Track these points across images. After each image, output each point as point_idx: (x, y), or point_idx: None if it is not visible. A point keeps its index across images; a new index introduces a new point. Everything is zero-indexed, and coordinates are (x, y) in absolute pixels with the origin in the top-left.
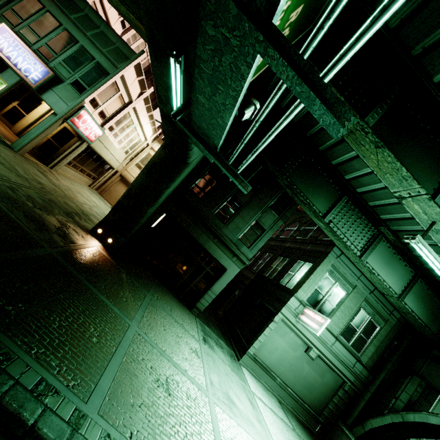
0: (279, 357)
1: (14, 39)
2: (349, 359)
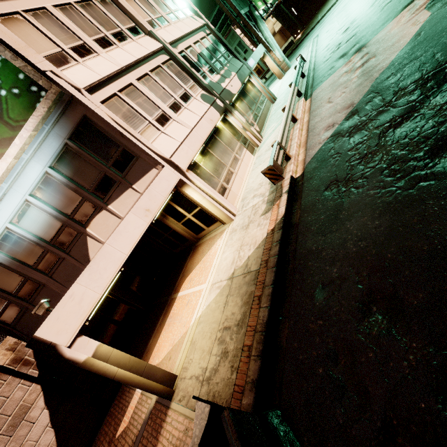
0: None
1: None
2: None
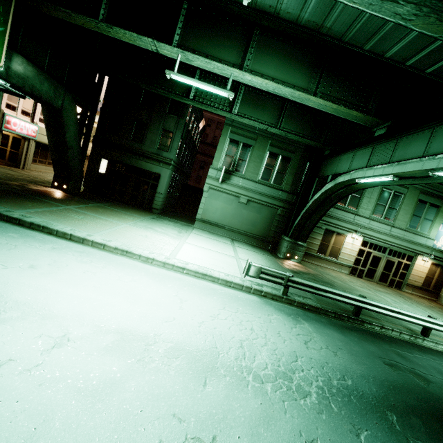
0: (221, 213)
1: None
2: (274, 193)
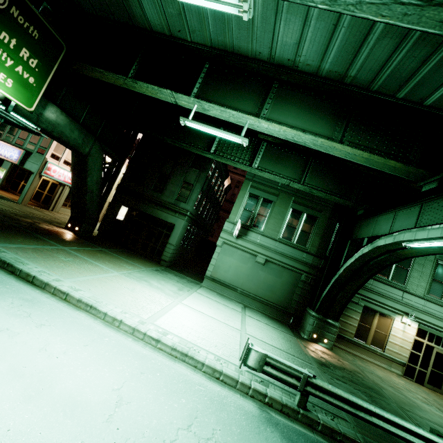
0: (234, 272)
1: (1, 143)
2: (297, 254)
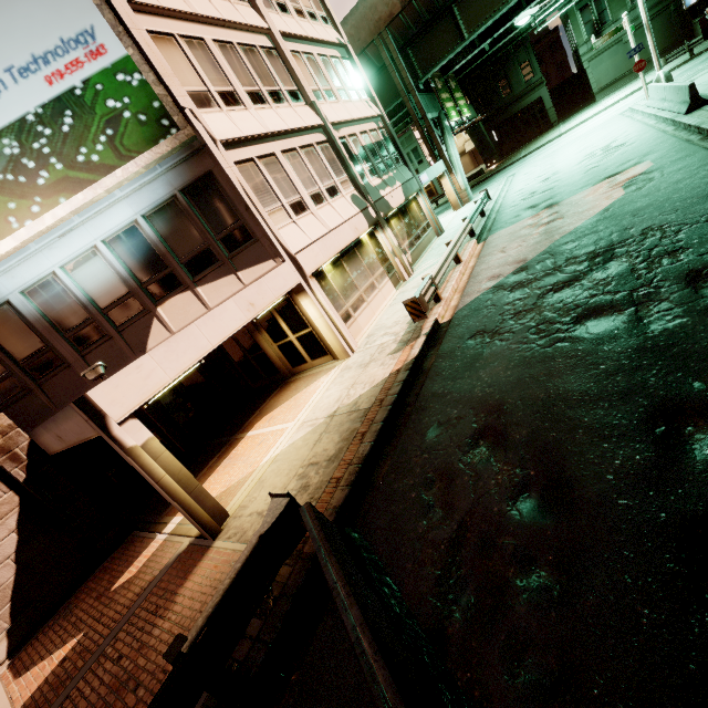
0: (614, 69)
1: None
2: (654, 0)
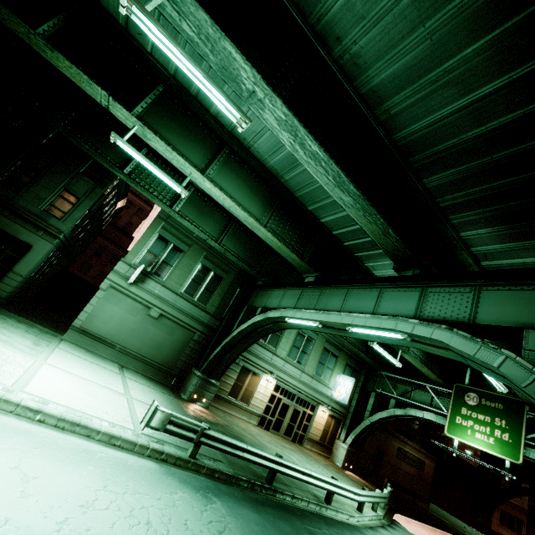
0: (117, 325)
1: None
2: (195, 312)
